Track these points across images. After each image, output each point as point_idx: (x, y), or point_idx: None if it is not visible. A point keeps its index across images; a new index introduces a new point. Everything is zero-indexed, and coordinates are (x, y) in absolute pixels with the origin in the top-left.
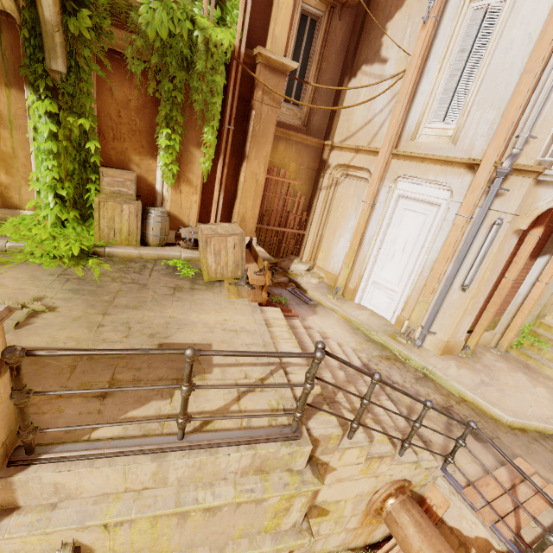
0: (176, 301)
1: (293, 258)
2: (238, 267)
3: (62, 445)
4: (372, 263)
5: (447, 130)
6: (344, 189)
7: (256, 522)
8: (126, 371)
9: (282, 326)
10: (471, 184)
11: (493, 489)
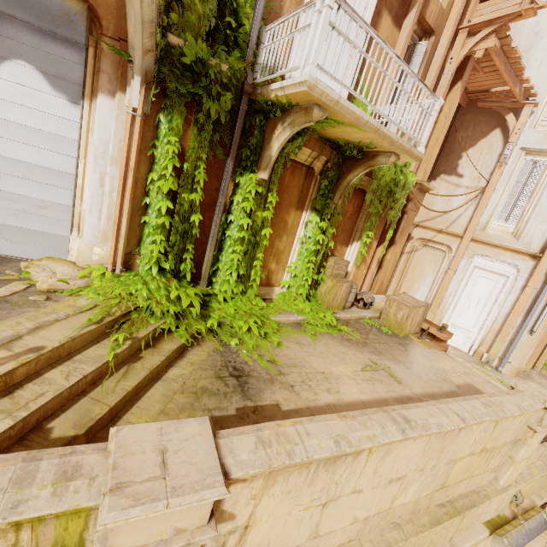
0: (415, 354)
1: None
2: (418, 325)
3: None
4: (452, 310)
5: (508, 228)
6: (422, 255)
7: None
8: None
9: (472, 367)
10: (535, 268)
11: None
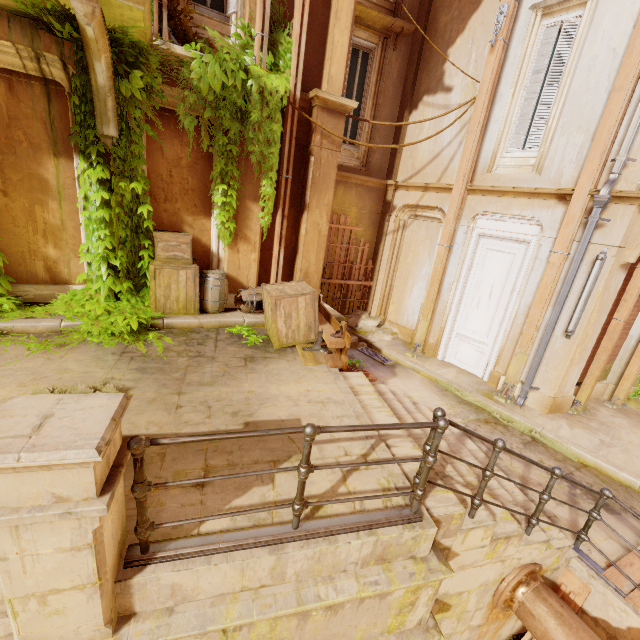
0: (250, 373)
1: (360, 314)
2: (311, 329)
3: (175, 541)
4: (455, 312)
5: (528, 158)
6: (413, 232)
7: (379, 620)
8: (218, 455)
9: (371, 393)
10: (564, 216)
11: (639, 569)
